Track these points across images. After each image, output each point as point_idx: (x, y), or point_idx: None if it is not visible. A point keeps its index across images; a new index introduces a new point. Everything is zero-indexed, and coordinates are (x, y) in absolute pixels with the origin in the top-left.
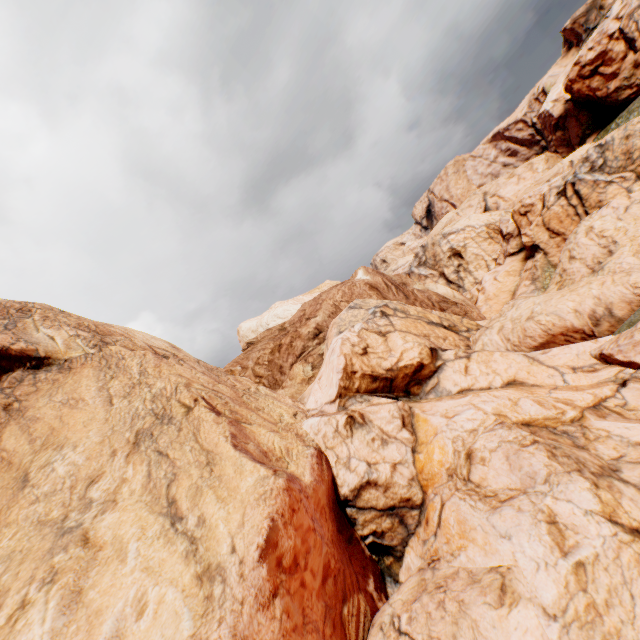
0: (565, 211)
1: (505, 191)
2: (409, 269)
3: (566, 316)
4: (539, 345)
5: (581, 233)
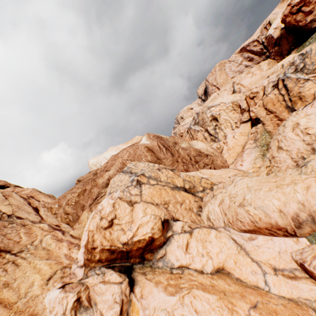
0: (277, 98)
1: (244, 81)
2: (189, 126)
3: (272, 214)
4: (247, 230)
5: (289, 128)
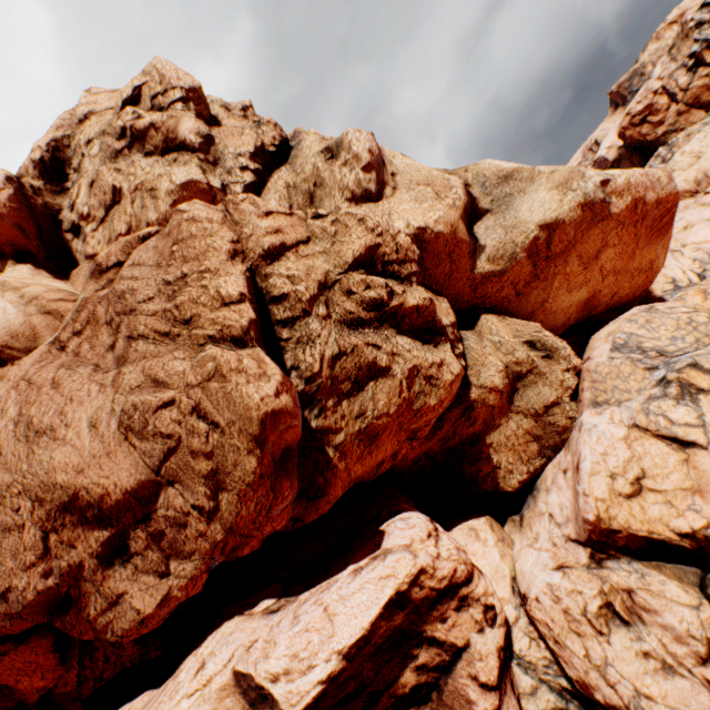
0: None
1: None
2: None
3: (679, 185)
4: None
5: (677, 156)
